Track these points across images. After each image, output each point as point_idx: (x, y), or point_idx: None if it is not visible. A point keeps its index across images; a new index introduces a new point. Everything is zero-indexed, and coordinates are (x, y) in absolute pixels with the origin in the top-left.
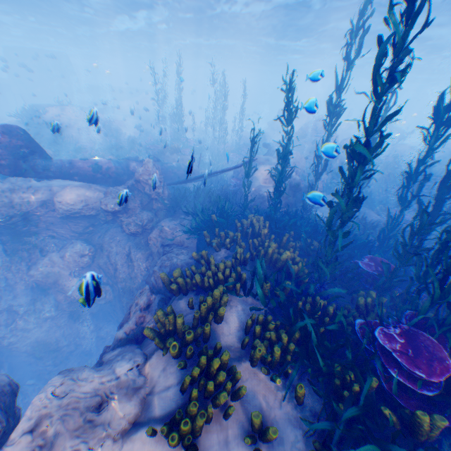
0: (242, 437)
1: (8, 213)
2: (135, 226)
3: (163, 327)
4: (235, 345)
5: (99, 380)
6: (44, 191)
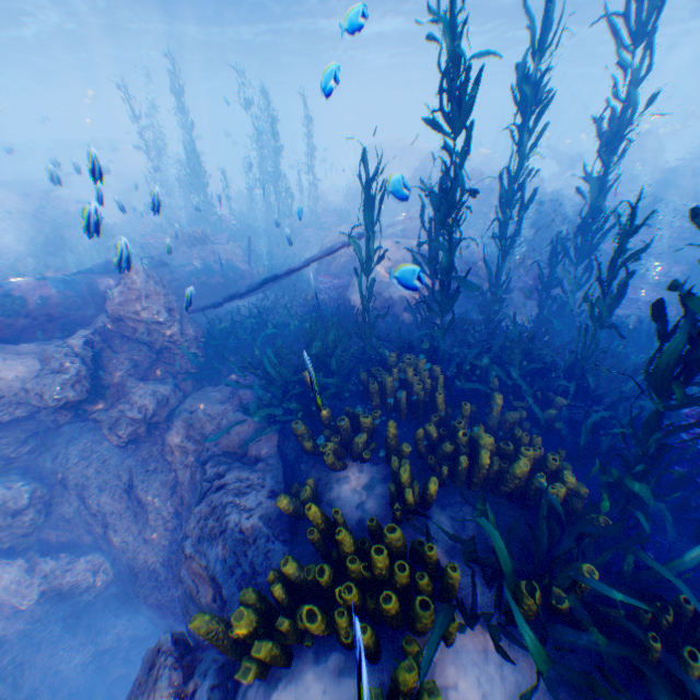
0: None
1: None
2: (129, 424)
3: None
4: None
5: None
6: None
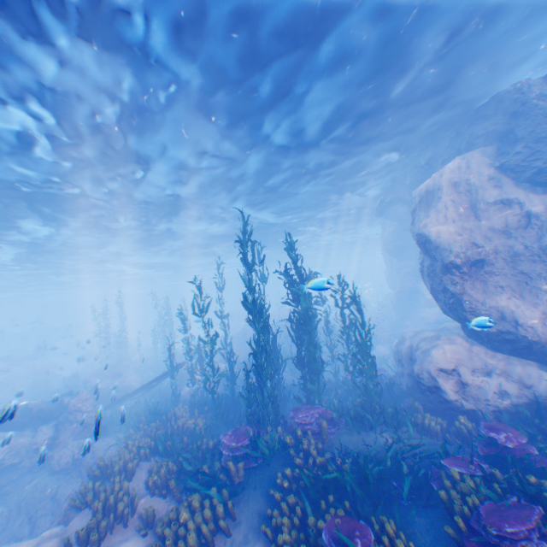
0: (135, 529)
1: None
2: (65, 456)
3: (85, 496)
4: (141, 488)
5: (29, 541)
6: None
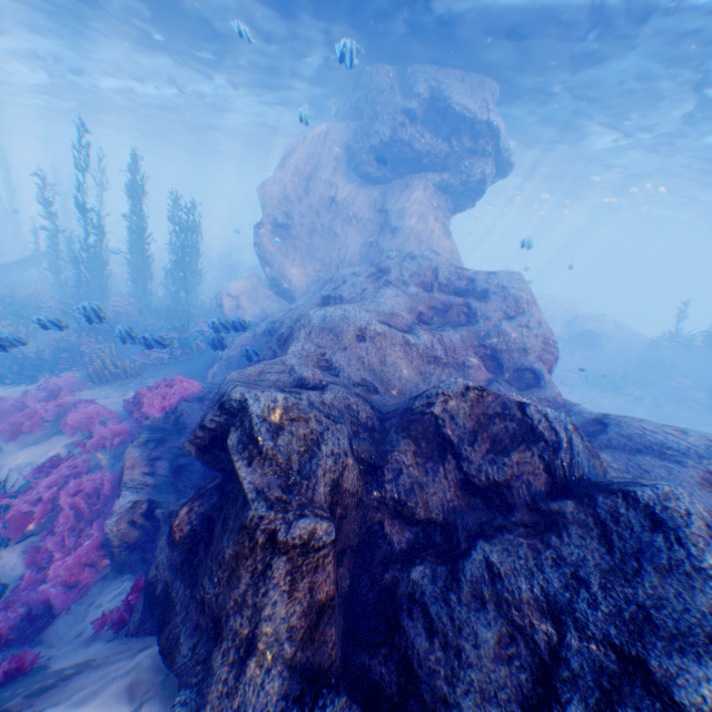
0: None
1: None
2: None
3: None
4: None
5: None
6: None
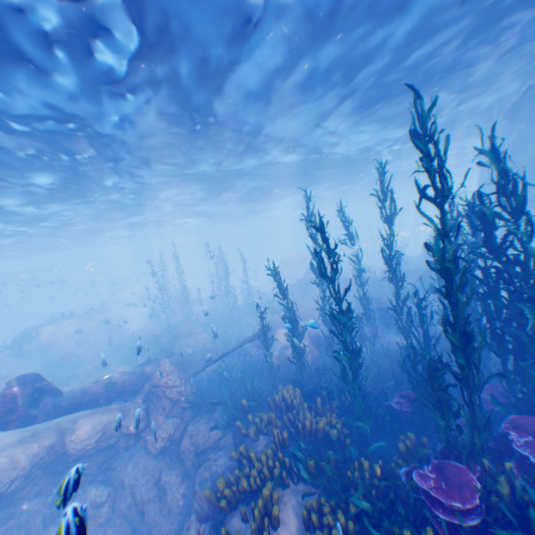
0: None
1: (9, 477)
2: (162, 440)
3: None
4: None
5: None
6: (51, 432)
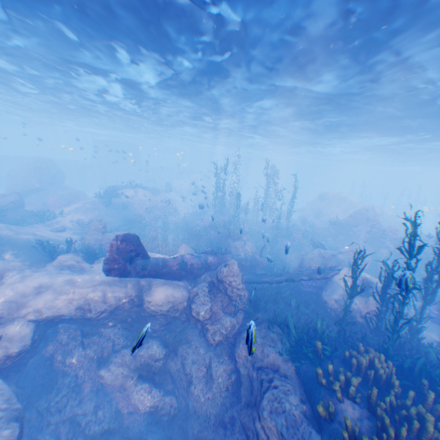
0: None
1: (100, 308)
2: (219, 334)
3: None
4: None
5: None
6: (132, 284)
